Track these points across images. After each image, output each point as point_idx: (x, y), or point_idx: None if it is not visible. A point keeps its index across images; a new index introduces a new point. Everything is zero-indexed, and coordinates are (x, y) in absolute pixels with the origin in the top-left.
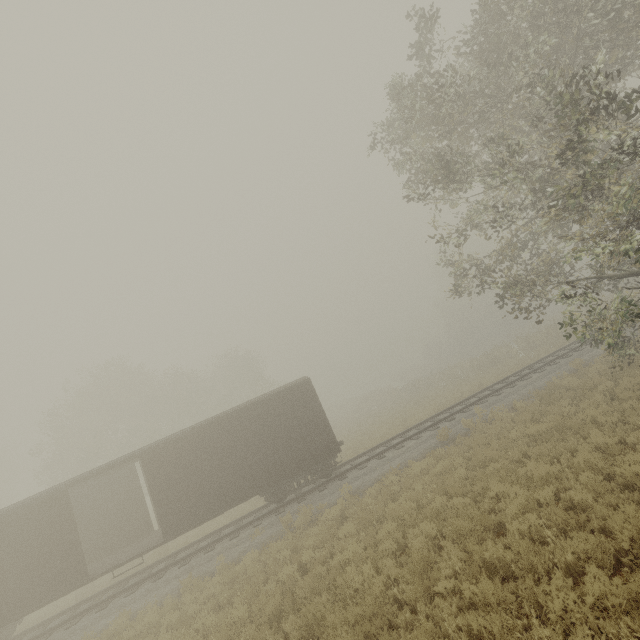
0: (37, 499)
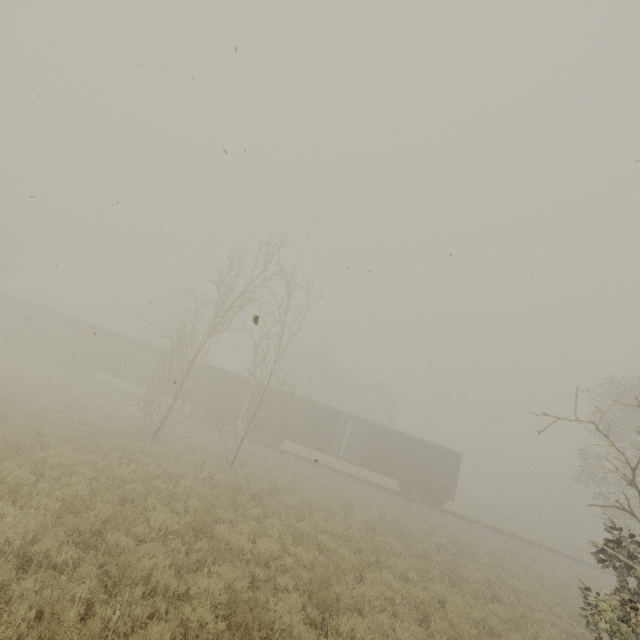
0: (330, 408)
